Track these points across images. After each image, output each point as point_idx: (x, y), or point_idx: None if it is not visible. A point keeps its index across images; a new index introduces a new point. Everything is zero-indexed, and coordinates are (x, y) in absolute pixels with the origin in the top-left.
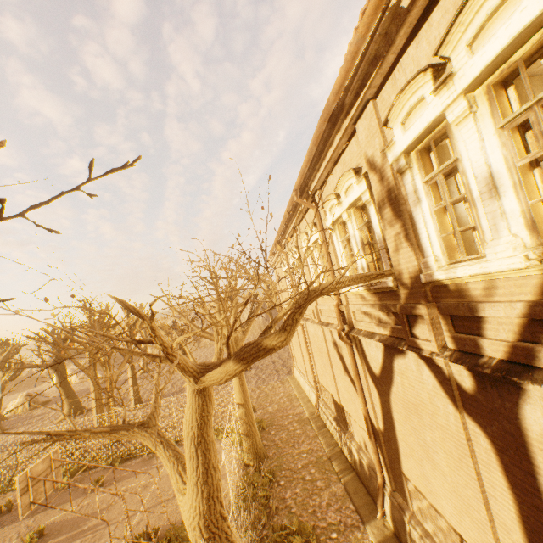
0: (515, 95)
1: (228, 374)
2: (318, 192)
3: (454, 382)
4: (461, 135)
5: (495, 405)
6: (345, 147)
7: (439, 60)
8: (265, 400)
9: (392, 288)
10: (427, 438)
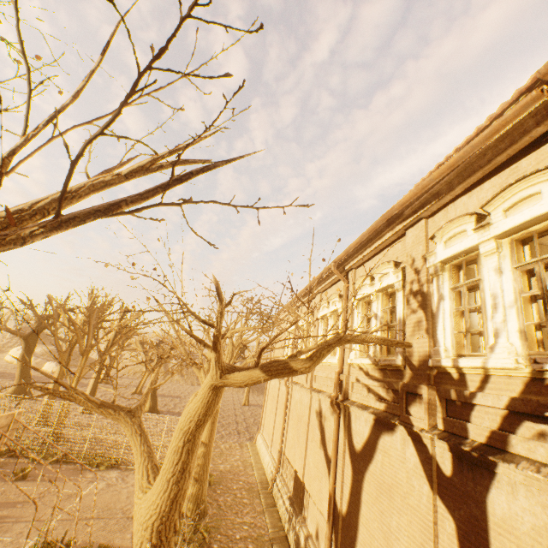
0: (528, 251)
1: (251, 379)
2: (353, 270)
3: (435, 463)
4: (486, 264)
5: (468, 488)
6: (391, 243)
7: (482, 212)
8: (218, 456)
9: (399, 366)
10: (392, 522)
